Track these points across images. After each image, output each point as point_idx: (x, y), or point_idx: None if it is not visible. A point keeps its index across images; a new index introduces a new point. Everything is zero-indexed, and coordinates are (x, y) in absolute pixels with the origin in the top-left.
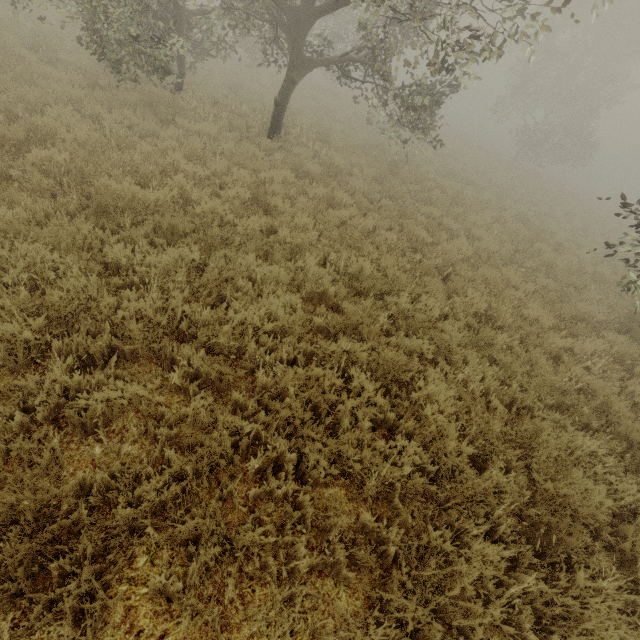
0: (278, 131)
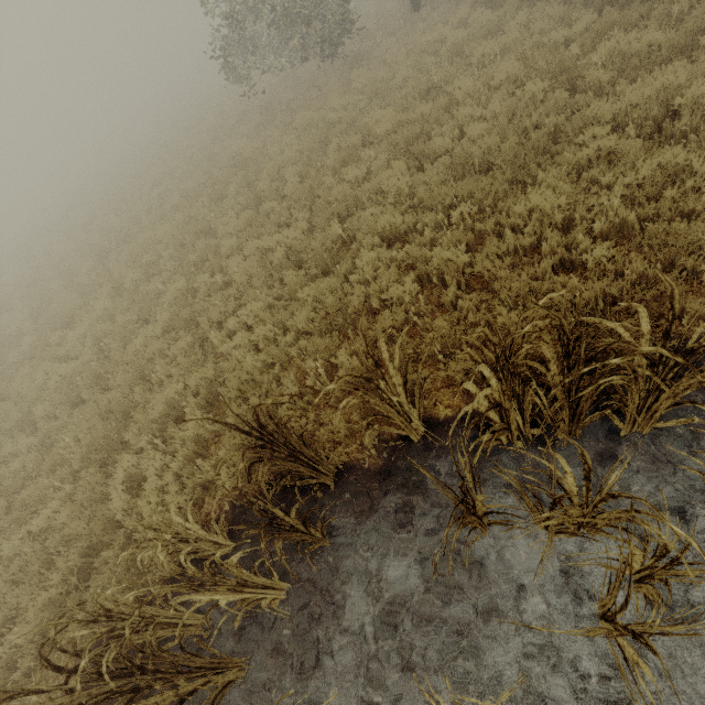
0: (419, 3)
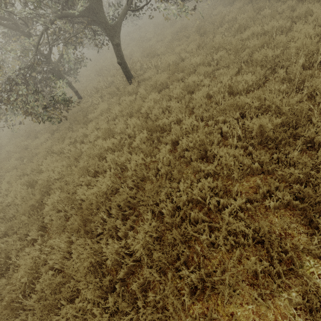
0: (131, 76)
